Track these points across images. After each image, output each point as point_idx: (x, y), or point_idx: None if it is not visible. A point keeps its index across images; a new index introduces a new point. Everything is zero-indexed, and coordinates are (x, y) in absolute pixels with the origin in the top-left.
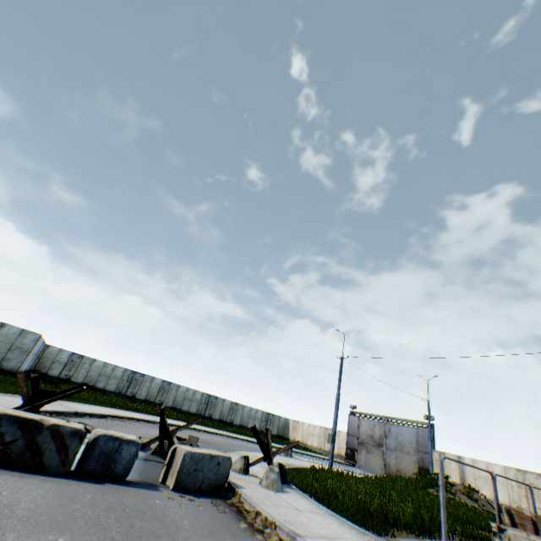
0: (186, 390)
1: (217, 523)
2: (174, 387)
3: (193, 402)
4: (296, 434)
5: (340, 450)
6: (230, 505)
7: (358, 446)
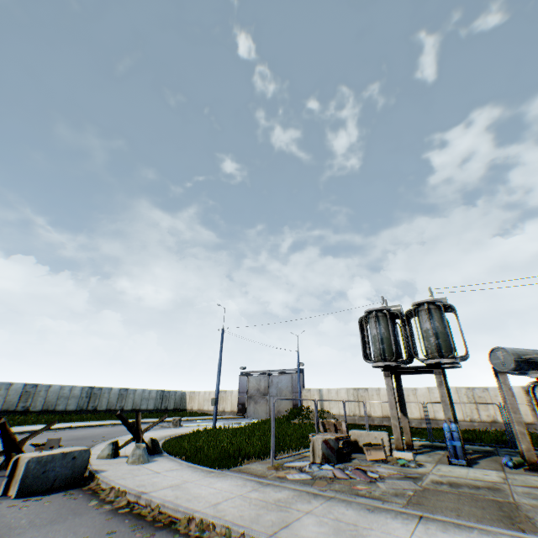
0: (60, 388)
1: (63, 510)
2: (43, 388)
3: (71, 399)
4: (193, 403)
5: (233, 407)
6: (86, 490)
7: (248, 400)
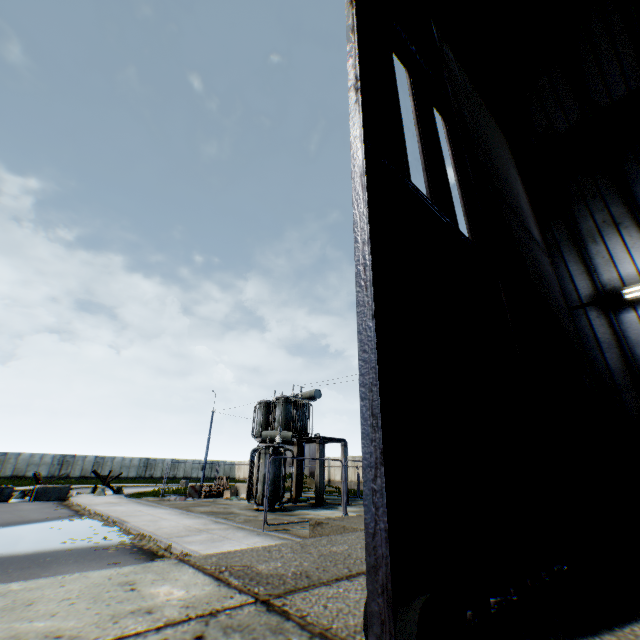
0: (123, 459)
1: (44, 503)
2: (110, 459)
3: (131, 468)
4: (240, 472)
5: None
6: (62, 501)
7: None
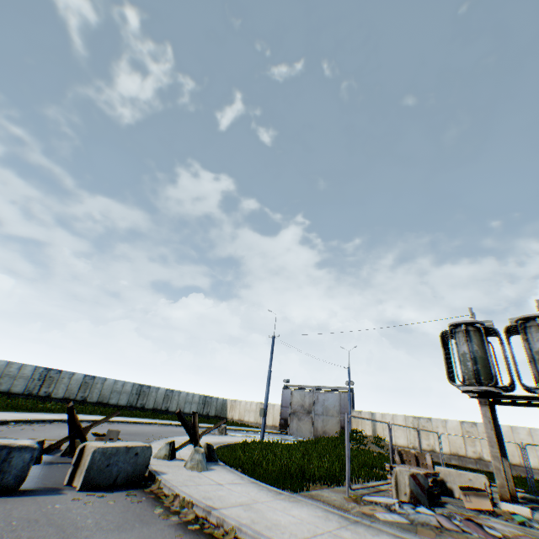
0: (114, 382)
1: (128, 515)
2: (100, 381)
3: (122, 395)
4: (233, 412)
5: (274, 421)
6: (148, 493)
7: (291, 416)
